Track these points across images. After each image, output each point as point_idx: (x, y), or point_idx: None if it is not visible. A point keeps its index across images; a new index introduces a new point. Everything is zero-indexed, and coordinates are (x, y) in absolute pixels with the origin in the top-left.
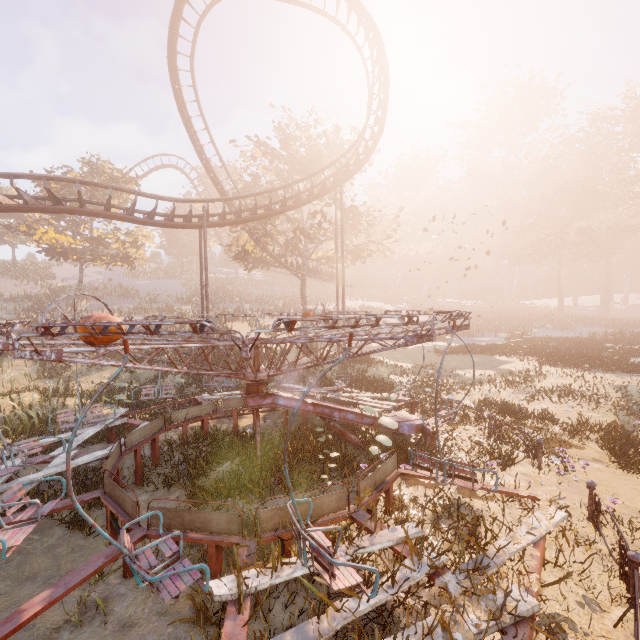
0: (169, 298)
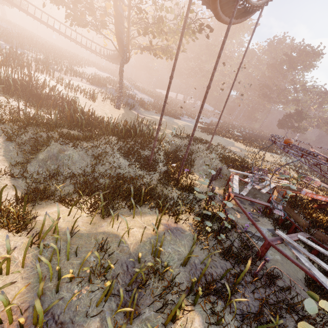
0: None
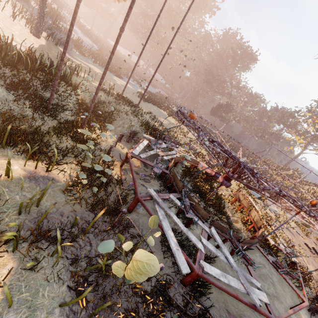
0: None
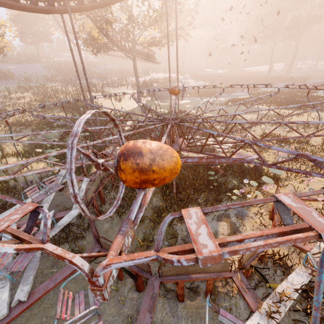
0: (39, 78)
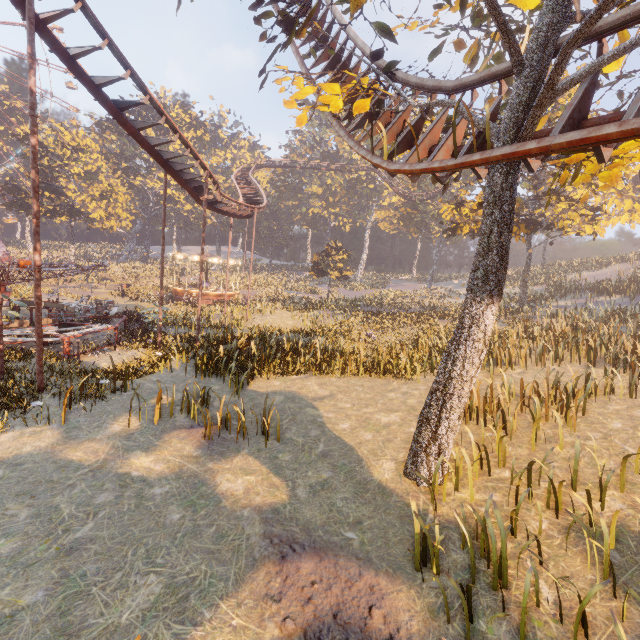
0: None
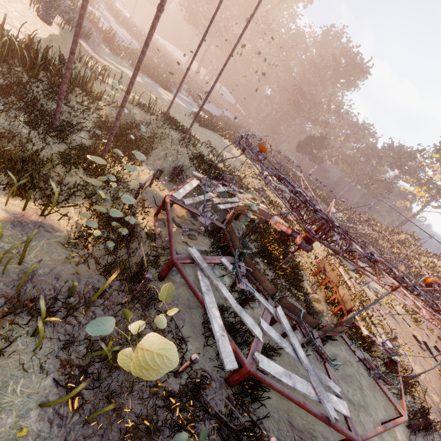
0: None
